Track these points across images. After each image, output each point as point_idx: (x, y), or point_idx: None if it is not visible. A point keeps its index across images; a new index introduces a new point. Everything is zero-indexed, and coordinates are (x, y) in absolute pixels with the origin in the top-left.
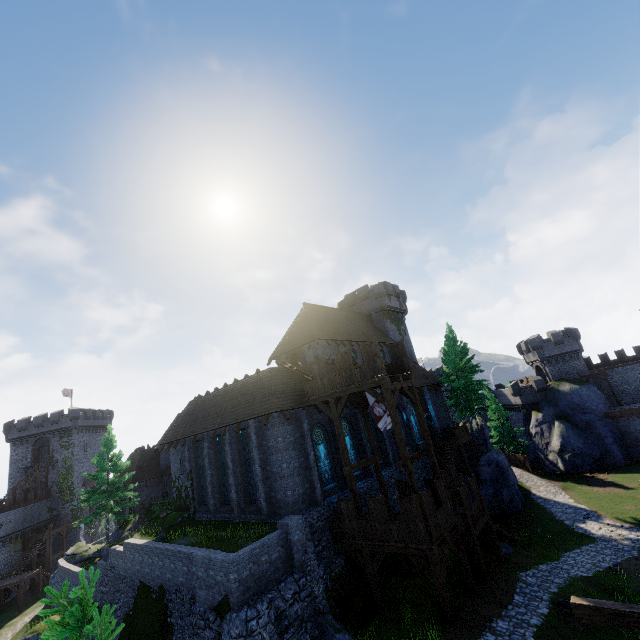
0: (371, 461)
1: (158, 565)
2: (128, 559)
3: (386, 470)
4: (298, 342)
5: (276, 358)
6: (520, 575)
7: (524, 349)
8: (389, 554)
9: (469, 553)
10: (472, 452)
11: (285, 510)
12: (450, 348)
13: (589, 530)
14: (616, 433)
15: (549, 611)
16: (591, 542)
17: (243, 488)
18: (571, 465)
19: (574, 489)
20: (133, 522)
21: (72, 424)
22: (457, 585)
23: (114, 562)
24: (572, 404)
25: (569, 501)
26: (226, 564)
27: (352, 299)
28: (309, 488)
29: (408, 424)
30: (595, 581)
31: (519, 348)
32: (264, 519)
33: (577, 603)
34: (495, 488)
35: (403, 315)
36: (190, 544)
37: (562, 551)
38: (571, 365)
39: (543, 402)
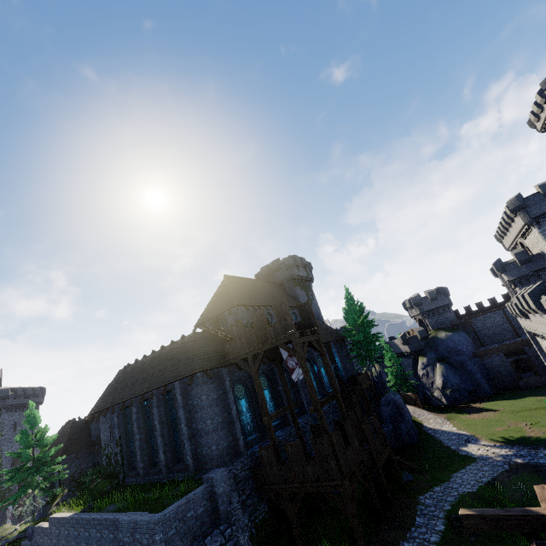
0: (287, 410)
1: (84, 536)
2: (53, 535)
3: (302, 417)
4: (220, 309)
5: (201, 325)
6: (419, 498)
7: (408, 306)
8: (308, 495)
9: (376, 484)
10: (373, 395)
11: (210, 464)
12: (350, 308)
13: (470, 452)
14: (483, 369)
15: (445, 527)
16: (473, 462)
17: (170, 448)
18: (452, 399)
19: (456, 418)
20: (61, 496)
21: (1, 404)
22: (368, 515)
23: (39, 540)
24: (448, 348)
25: (453, 429)
26: (151, 525)
27: (267, 271)
28: (233, 441)
29: (319, 375)
30: (479, 495)
31: (404, 305)
32: (191, 476)
33: (465, 514)
34: (394, 424)
35: (310, 282)
36: (117, 510)
37: (451, 473)
38: (444, 316)
39: (426, 348)
